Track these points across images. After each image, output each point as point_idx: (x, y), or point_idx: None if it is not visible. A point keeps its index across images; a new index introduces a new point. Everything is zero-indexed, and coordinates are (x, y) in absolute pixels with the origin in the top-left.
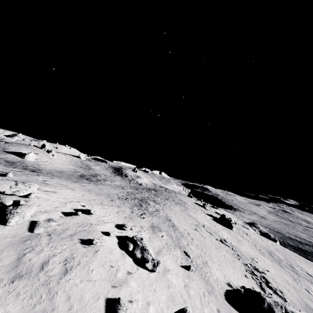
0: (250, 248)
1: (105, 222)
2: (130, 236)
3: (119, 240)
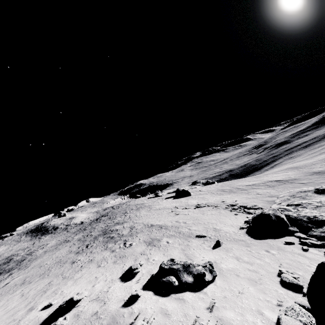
0: (213, 196)
1: (106, 290)
2: (151, 272)
3: (151, 290)
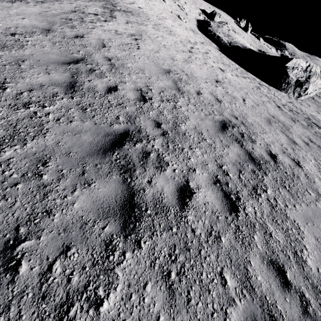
0: (247, 36)
1: None
2: None
3: None
